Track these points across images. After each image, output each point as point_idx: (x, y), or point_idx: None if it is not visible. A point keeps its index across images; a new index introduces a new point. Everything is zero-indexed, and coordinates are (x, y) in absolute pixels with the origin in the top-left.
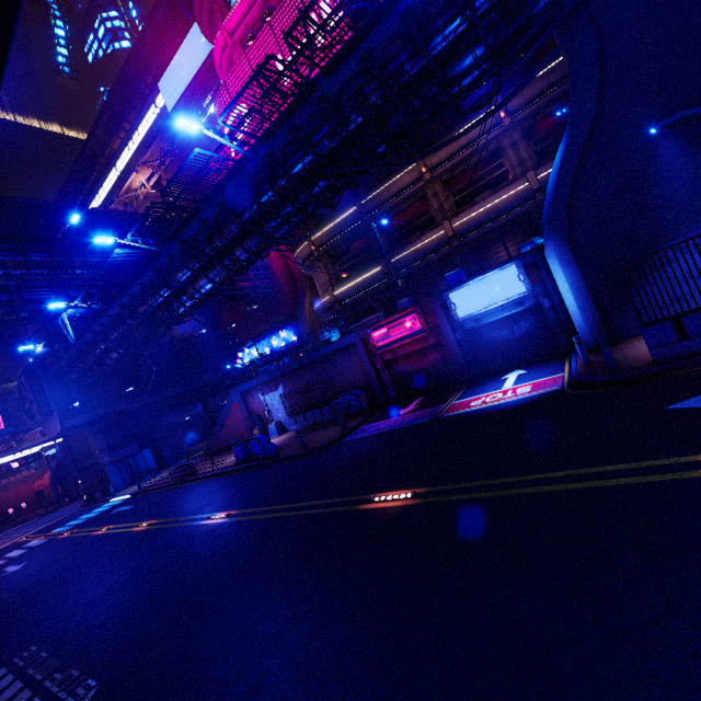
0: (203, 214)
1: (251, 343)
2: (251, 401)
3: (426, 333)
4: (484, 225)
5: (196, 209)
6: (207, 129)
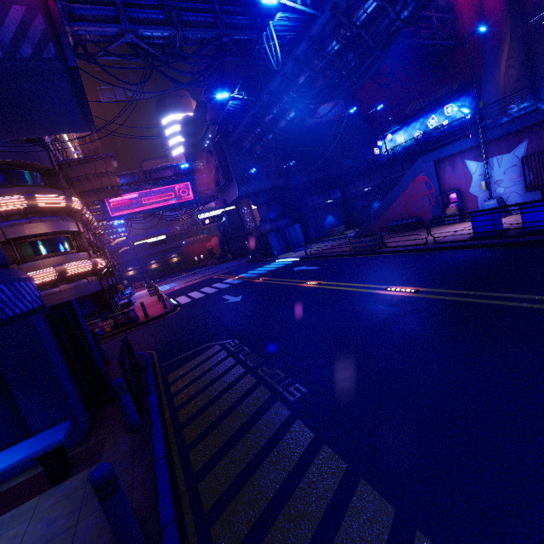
0: None
1: (397, 127)
2: (447, 172)
3: None
4: None
5: None
6: None
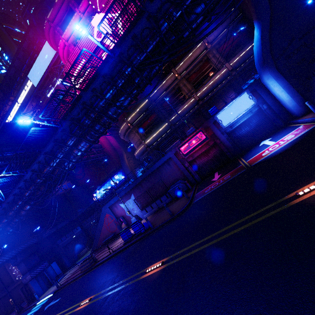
0: (83, 98)
1: (99, 187)
2: (115, 210)
3: (209, 139)
4: (211, 91)
5: (79, 96)
6: (90, 35)
